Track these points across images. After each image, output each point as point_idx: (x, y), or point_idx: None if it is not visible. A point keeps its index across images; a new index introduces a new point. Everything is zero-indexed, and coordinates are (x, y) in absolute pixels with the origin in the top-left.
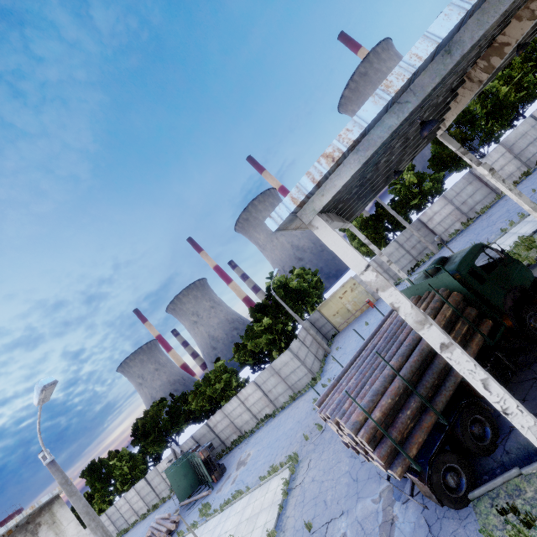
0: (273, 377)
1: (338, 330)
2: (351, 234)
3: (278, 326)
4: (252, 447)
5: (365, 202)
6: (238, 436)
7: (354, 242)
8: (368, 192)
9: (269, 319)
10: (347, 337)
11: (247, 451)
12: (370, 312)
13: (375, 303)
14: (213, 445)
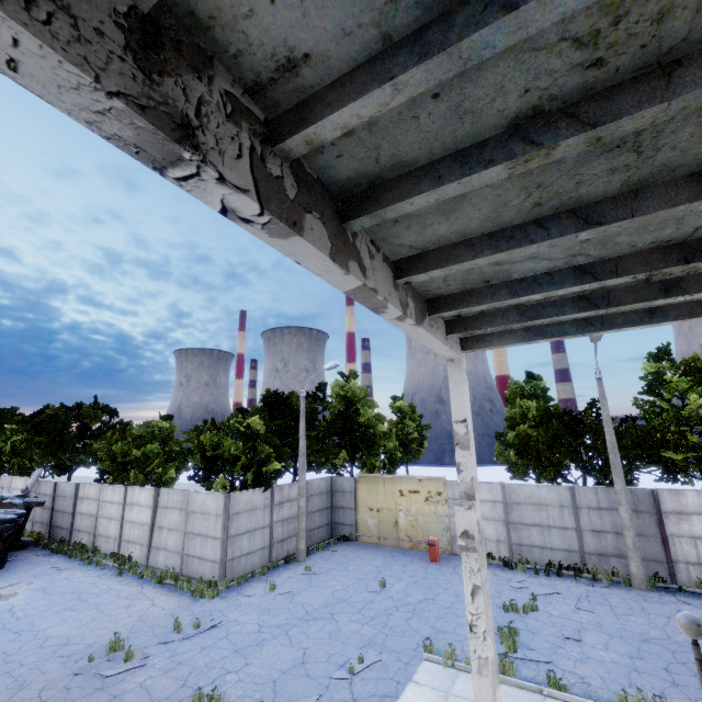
0: (180, 513)
1: (358, 536)
2: (512, 416)
3: (265, 447)
4: (34, 589)
5: (536, 313)
6: (84, 544)
7: (512, 434)
8: (555, 233)
9: (266, 425)
10: (343, 567)
11: (26, 587)
12: (419, 564)
13: (445, 556)
14: (63, 520)
